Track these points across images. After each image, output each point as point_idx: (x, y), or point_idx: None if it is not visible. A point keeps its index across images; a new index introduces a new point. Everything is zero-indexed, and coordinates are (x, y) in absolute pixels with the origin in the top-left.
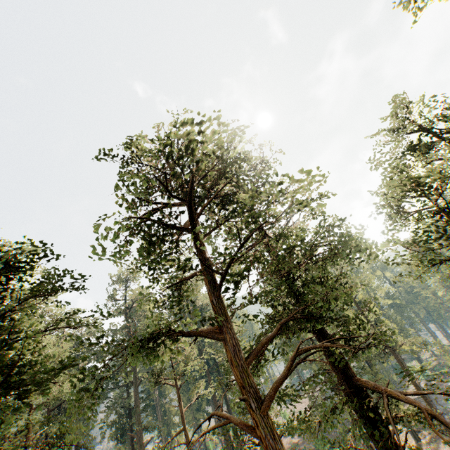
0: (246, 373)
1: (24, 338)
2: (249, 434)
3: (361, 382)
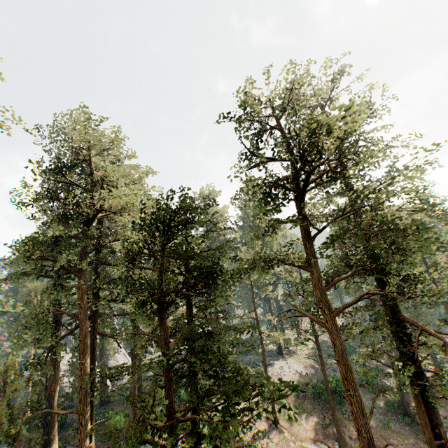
0: (324, 294)
1: (206, 251)
2: (319, 324)
3: (404, 318)
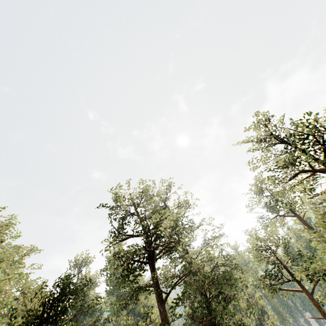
0: None
1: None
2: None
3: None
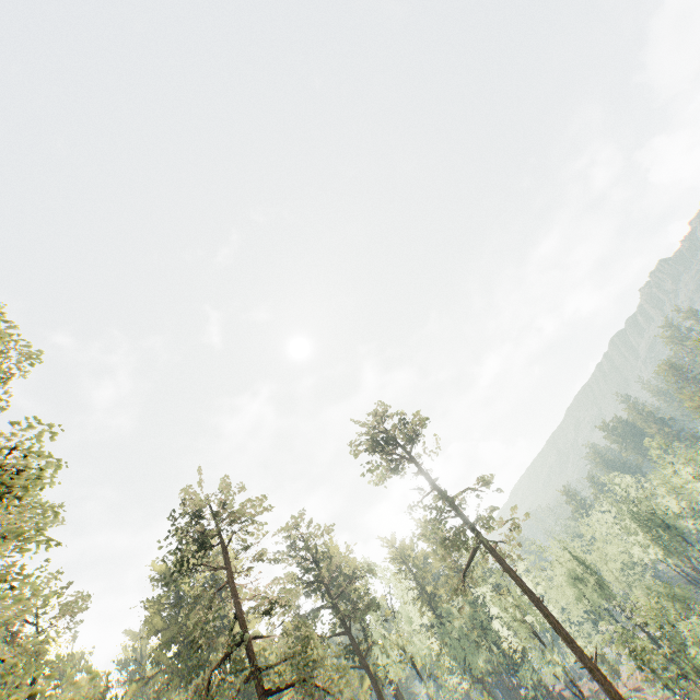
0: None
1: None
2: None
3: None
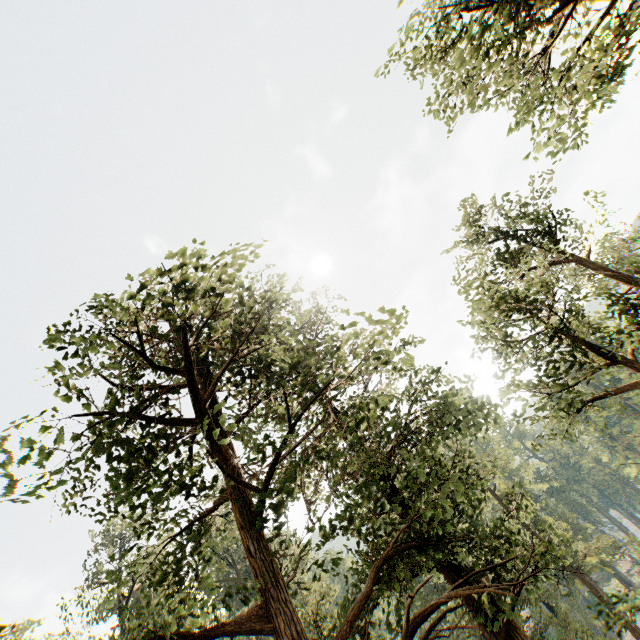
0: None
1: None
2: None
3: None
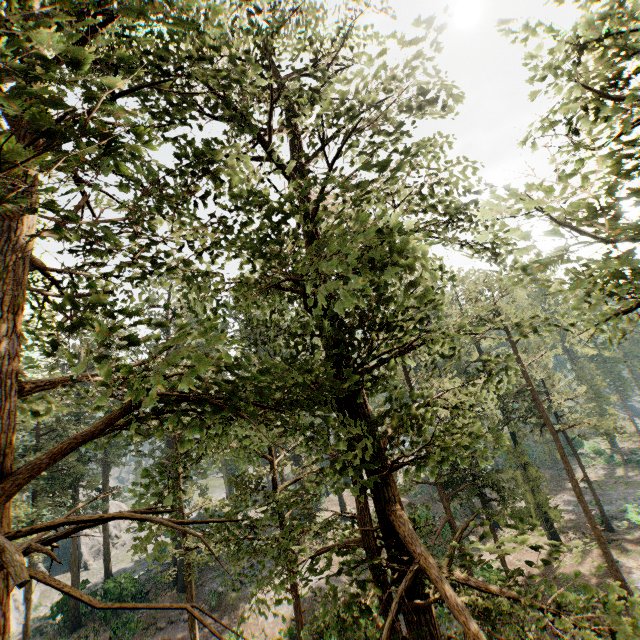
0: None
1: None
2: None
3: (396, 521)
